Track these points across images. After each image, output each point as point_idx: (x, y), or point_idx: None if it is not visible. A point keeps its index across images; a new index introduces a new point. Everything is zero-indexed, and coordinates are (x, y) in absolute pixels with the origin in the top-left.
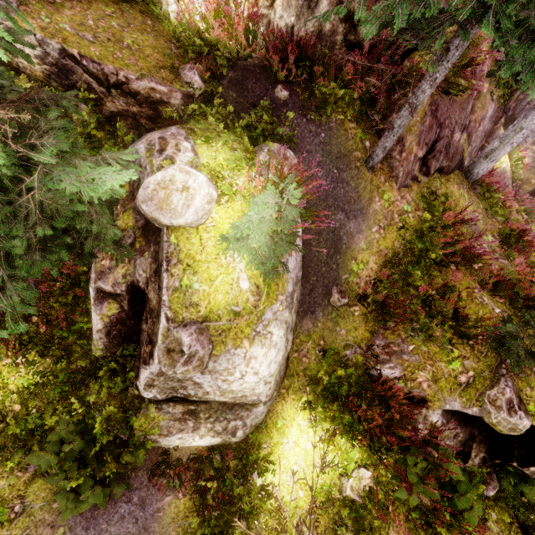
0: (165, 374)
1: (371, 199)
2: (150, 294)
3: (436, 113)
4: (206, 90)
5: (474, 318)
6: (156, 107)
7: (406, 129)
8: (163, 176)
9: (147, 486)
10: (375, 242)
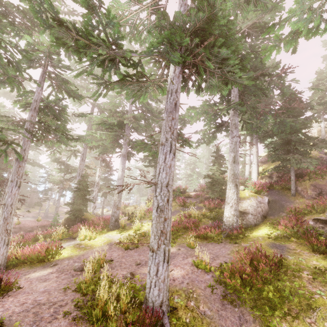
0: None
1: (294, 200)
2: None
3: (316, 186)
4: None
5: (326, 207)
6: None
7: (303, 188)
8: None
9: None
10: (297, 206)
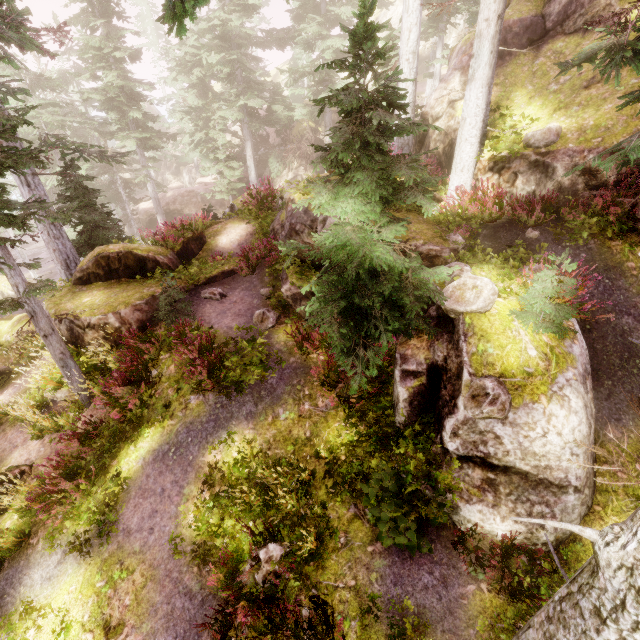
0: (468, 423)
1: None
2: (448, 365)
3: None
4: (466, 245)
5: None
6: (432, 260)
7: None
8: (458, 282)
9: (447, 565)
10: None
